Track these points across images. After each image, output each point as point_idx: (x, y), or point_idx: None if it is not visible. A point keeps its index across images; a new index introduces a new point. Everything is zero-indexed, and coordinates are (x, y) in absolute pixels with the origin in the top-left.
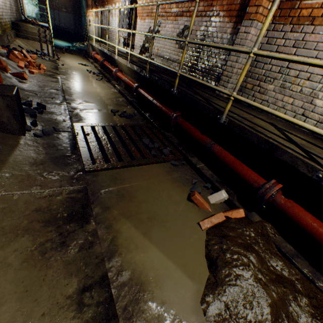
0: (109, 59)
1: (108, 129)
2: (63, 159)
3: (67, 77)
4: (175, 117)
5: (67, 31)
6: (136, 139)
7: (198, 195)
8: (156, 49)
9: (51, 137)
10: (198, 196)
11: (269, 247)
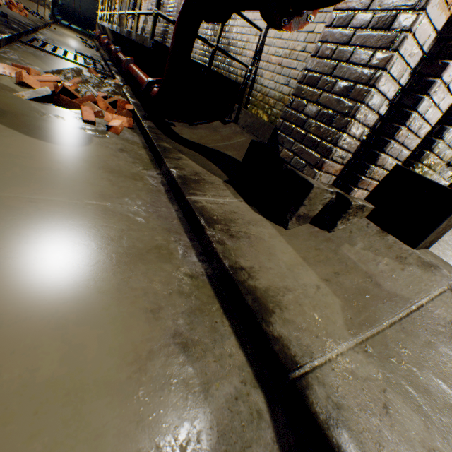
0: (105, 32)
1: (60, 49)
2: (4, 27)
3: (51, 32)
4: (115, 49)
5: (89, 20)
6: (81, 60)
7: (94, 71)
8: (149, 28)
9: (2, 23)
10: (94, 71)
11: (118, 89)
